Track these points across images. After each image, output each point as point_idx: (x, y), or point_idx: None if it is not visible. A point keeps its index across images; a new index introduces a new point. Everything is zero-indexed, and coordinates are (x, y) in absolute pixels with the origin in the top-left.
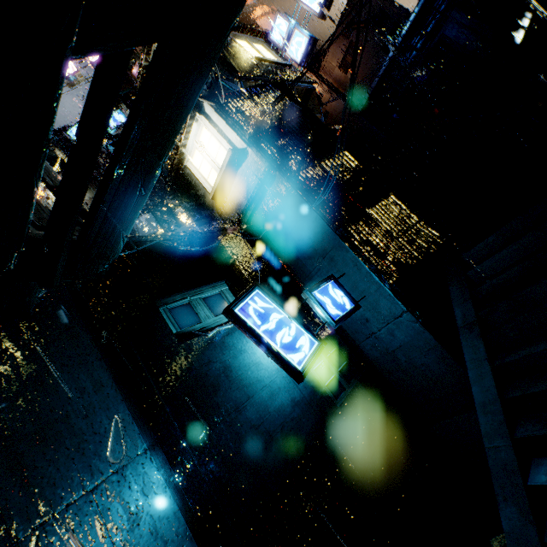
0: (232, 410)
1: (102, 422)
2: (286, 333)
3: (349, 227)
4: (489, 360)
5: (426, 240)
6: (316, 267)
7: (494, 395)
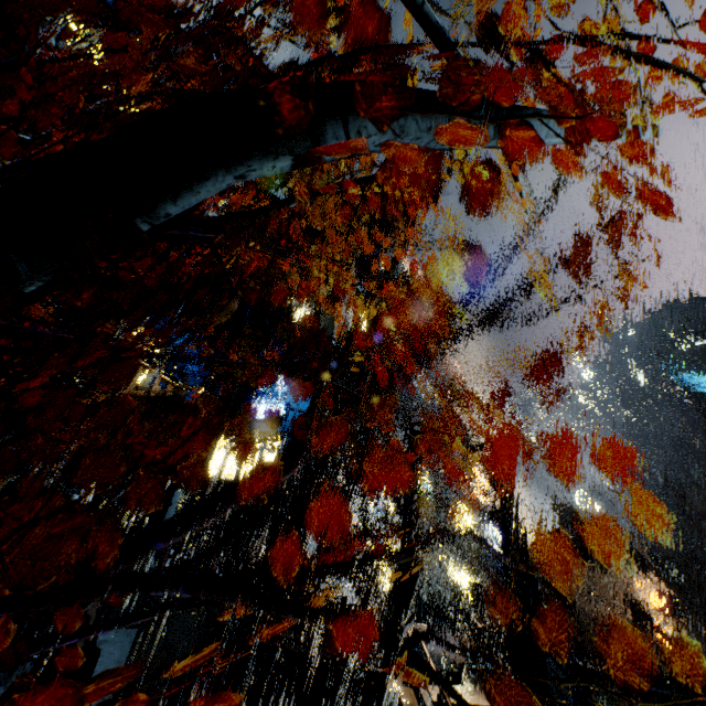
0: None
1: None
2: None
3: None
4: None
5: None
6: None
7: None
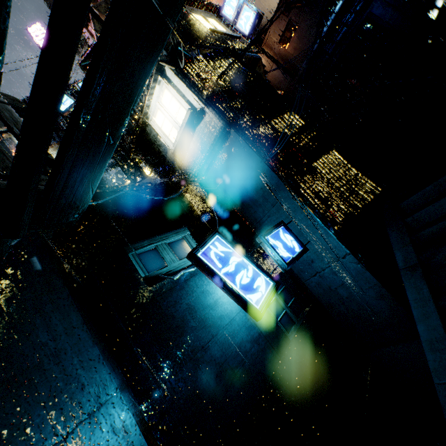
0: (198, 350)
1: (75, 367)
2: (244, 275)
3: (297, 179)
4: (434, 300)
5: (365, 190)
6: (267, 214)
7: (441, 334)
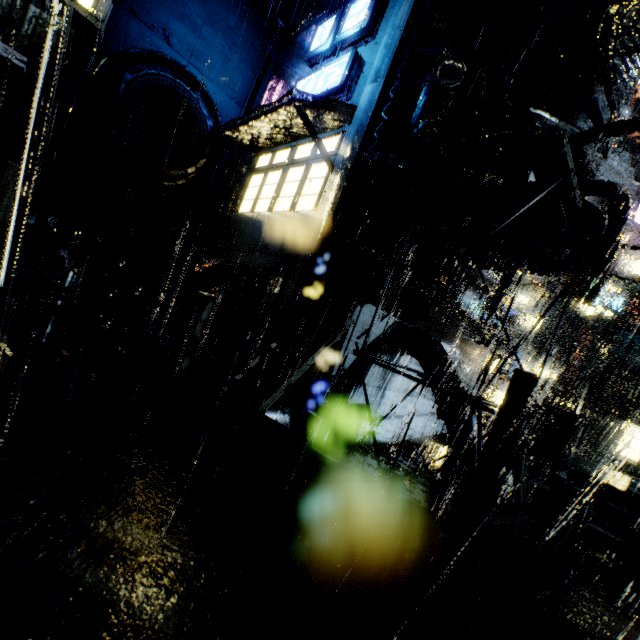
0: None
1: None
2: None
3: None
4: None
5: None
6: None
7: None
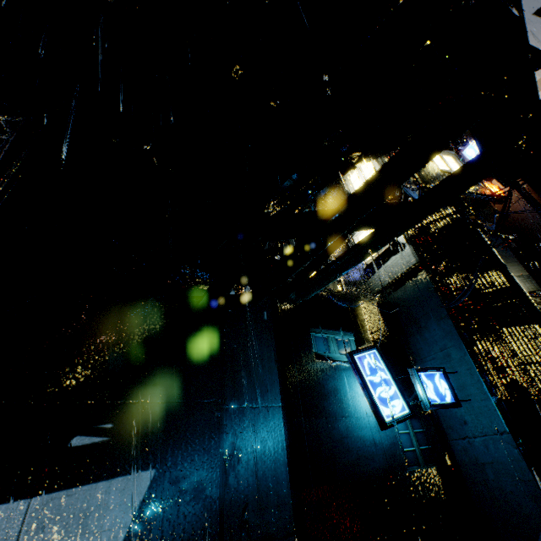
0: (331, 416)
1: (267, 378)
2: (385, 390)
3: (475, 336)
4: None
5: None
6: (432, 355)
7: None
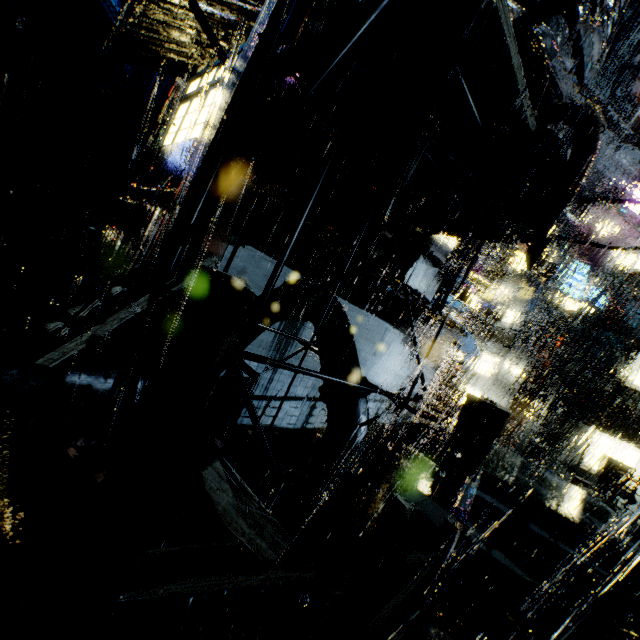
0: None
1: None
2: None
3: None
4: None
5: None
6: None
7: None
